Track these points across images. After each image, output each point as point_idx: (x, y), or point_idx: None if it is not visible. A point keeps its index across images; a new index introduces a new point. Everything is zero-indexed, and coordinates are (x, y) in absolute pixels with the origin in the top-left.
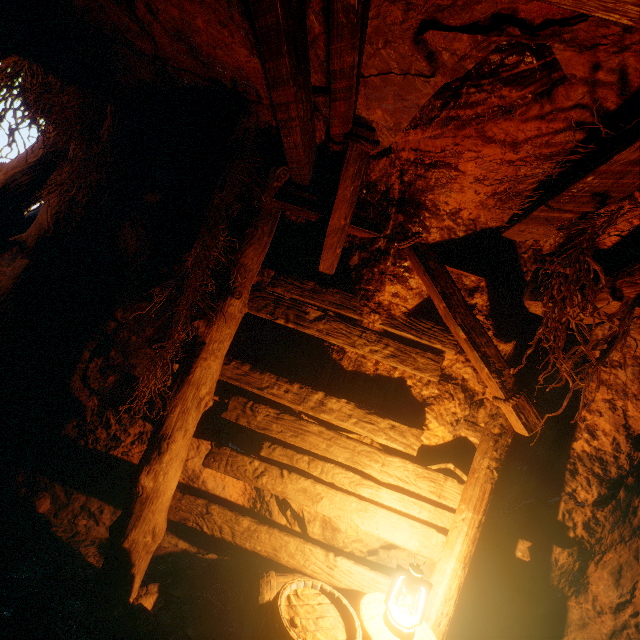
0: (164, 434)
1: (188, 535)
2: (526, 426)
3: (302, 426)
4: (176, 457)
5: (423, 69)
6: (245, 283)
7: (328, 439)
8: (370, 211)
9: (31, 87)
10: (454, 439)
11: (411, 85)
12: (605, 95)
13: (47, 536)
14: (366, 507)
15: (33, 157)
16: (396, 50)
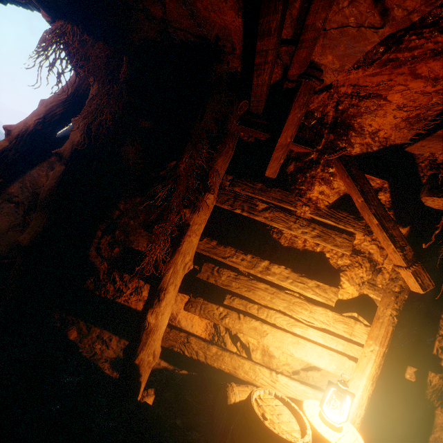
0: (161, 287)
1: (167, 357)
2: (421, 286)
3: (253, 284)
4: (169, 303)
5: (375, 22)
6: (216, 183)
7: (271, 293)
8: (306, 132)
9: (72, 43)
10: (359, 295)
11: (362, 35)
12: None
13: (77, 355)
14: (298, 341)
15: (64, 95)
16: (357, 8)
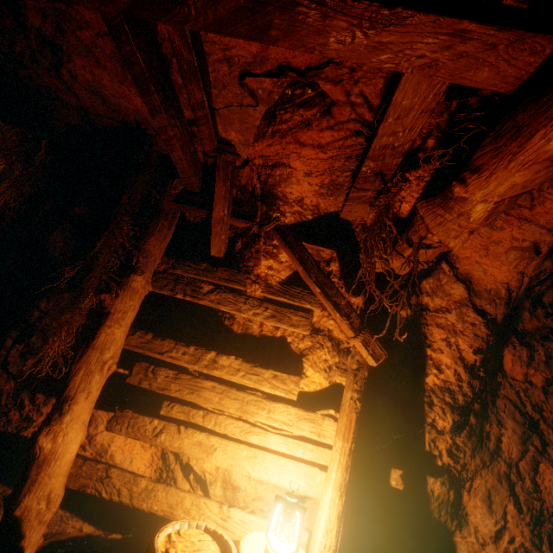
0: (67, 396)
1: (94, 517)
2: (374, 357)
3: (197, 383)
4: (77, 418)
5: (250, 102)
6: (148, 264)
7: (220, 393)
8: (245, 207)
9: None
10: (331, 386)
11: (247, 113)
12: (362, 112)
13: None
14: (256, 453)
15: None
16: (231, 91)
